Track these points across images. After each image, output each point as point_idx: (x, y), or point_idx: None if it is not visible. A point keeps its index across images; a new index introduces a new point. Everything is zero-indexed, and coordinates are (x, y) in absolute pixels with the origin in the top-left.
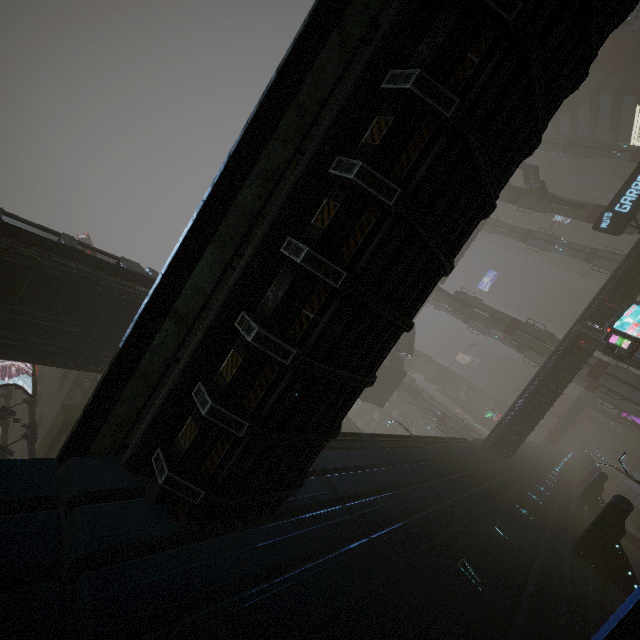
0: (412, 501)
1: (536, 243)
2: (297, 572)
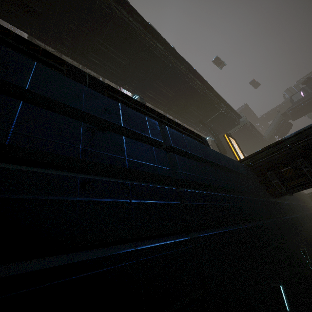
0: (298, 209)
1: None
2: (288, 218)
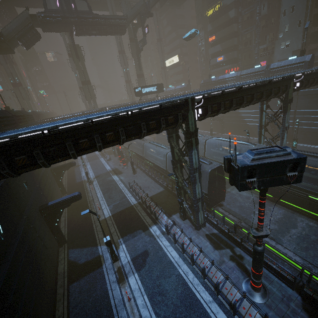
0: None
1: (121, 59)
2: None
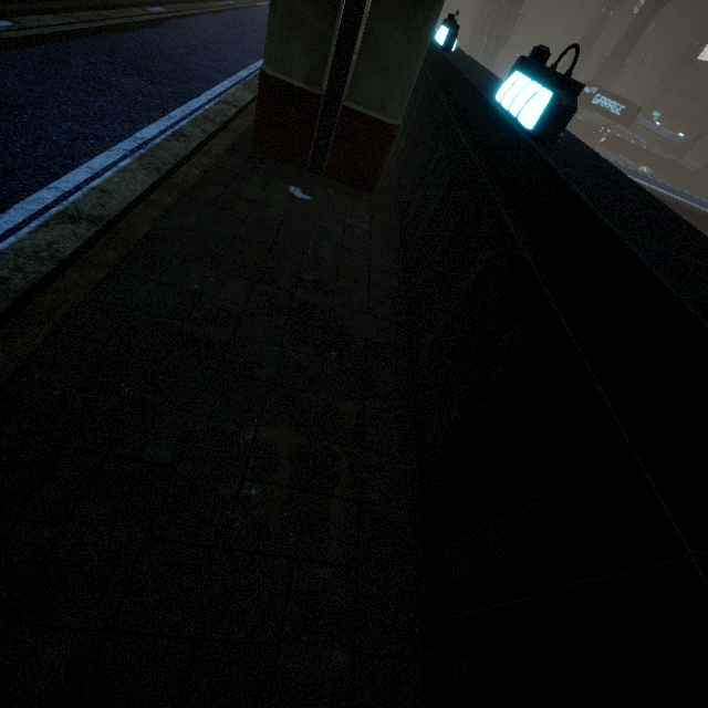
0: None
1: None
2: None
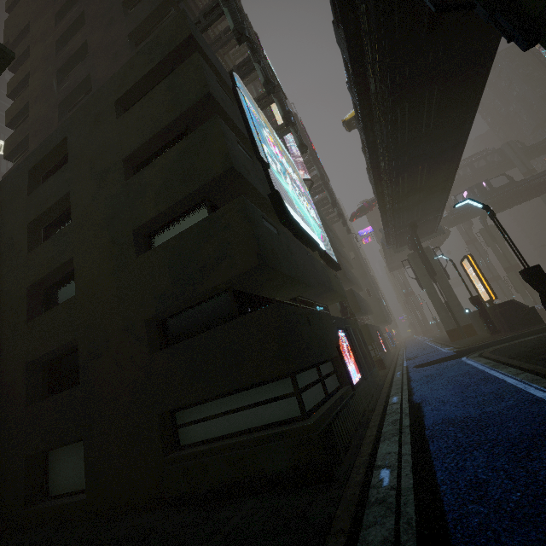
0: None
1: None
2: None
